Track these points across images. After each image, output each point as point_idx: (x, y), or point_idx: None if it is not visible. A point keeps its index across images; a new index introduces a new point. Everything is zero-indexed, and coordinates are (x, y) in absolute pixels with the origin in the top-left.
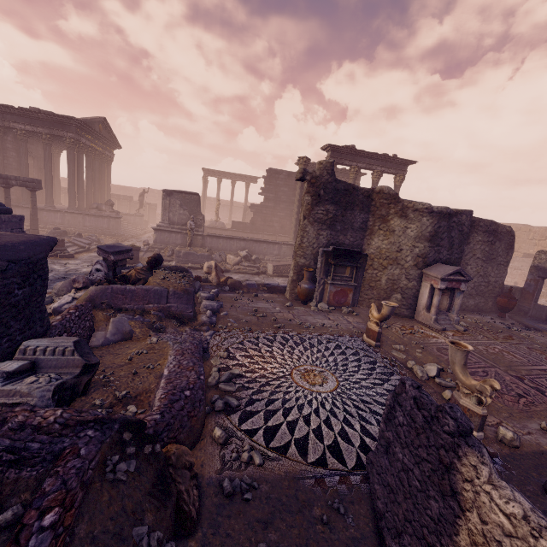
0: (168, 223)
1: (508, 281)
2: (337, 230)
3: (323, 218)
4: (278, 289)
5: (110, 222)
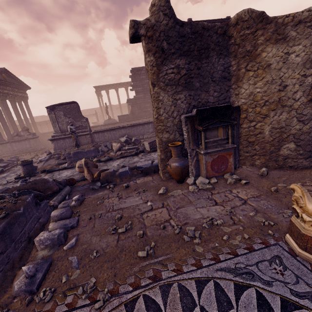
0: (60, 132)
1: None
2: (195, 88)
3: (175, 78)
4: (151, 169)
5: (30, 142)
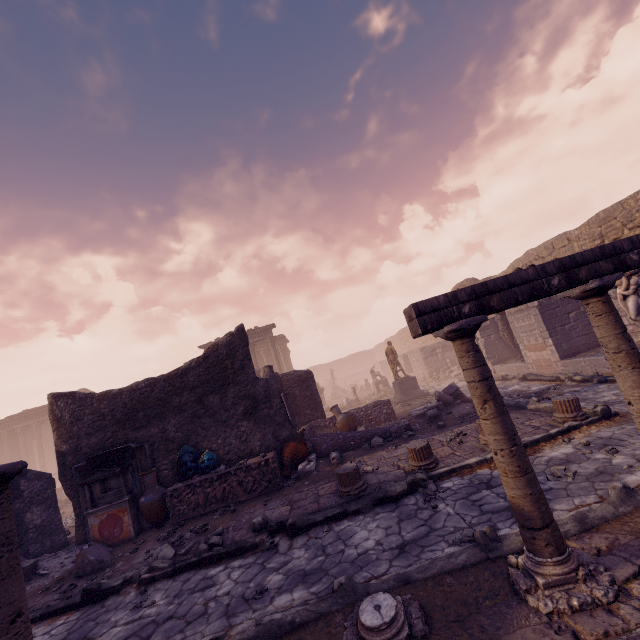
0: None
1: (421, 374)
2: None
3: None
4: None
5: None
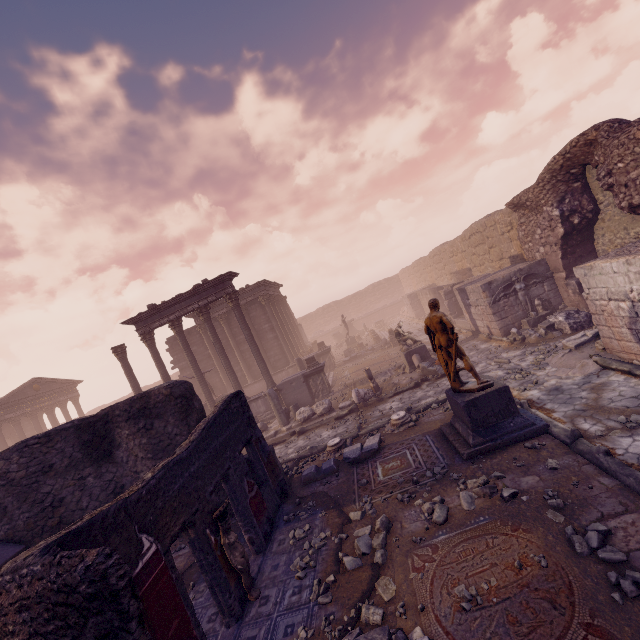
0: None
1: (482, 326)
2: None
3: None
4: None
5: None
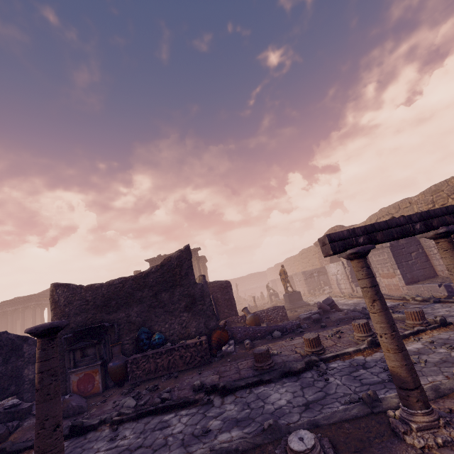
0: None
1: (302, 290)
2: None
3: None
4: None
5: None
